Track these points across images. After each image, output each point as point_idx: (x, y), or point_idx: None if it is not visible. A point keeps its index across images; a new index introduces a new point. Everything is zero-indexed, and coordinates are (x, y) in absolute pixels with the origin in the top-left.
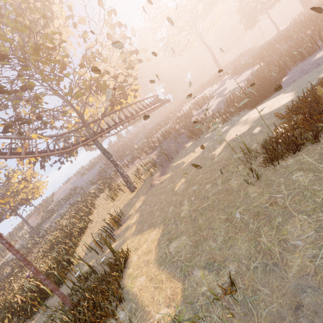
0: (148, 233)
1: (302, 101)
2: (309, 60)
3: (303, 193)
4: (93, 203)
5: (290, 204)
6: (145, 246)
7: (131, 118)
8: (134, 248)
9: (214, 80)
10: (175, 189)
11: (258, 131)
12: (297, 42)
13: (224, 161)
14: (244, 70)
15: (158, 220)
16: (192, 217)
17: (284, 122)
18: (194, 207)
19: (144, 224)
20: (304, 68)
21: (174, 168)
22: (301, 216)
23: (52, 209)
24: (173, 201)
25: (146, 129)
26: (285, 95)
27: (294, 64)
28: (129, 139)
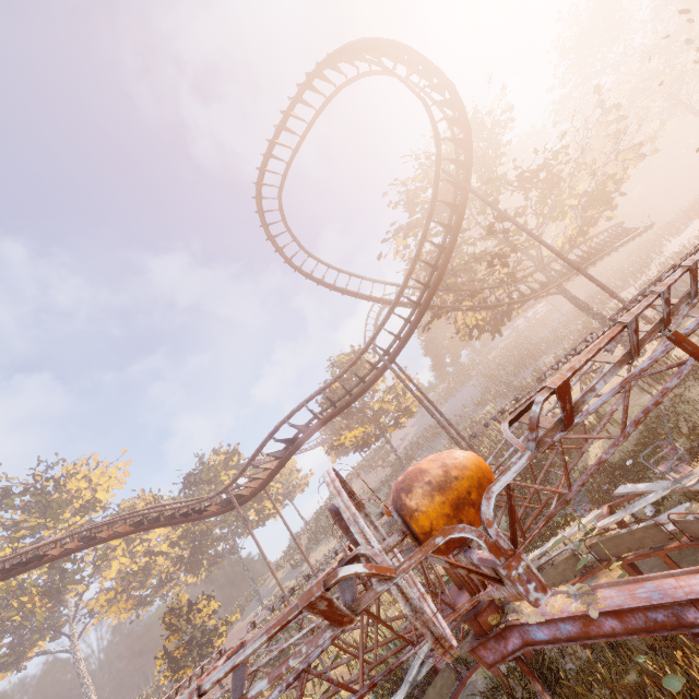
0: None
1: None
2: None
3: None
4: None
5: None
6: None
7: (606, 251)
8: None
9: None
10: None
11: None
12: None
13: None
14: None
15: None
16: None
17: None
18: None
19: None
20: None
21: None
22: None
23: (407, 453)
24: None
25: (560, 313)
26: None
27: None
28: (524, 336)
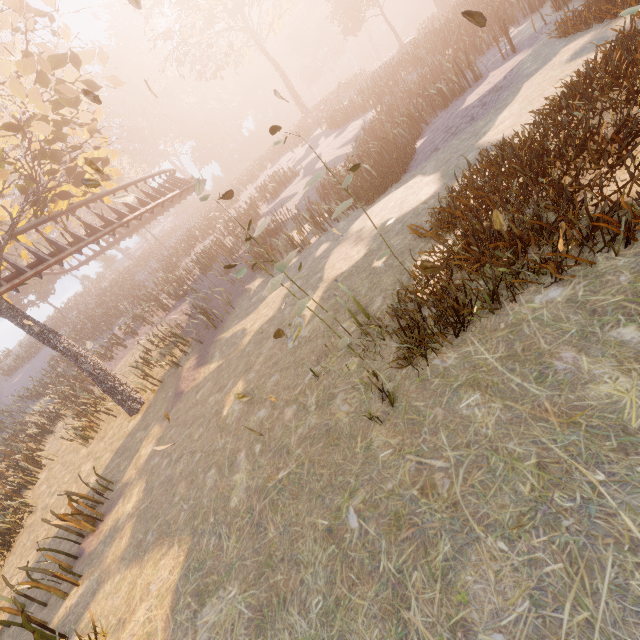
0: (154, 563)
1: (456, 199)
2: (456, 108)
3: (487, 460)
4: (36, 454)
5: (464, 494)
6: (142, 615)
7: (103, 232)
8: (116, 618)
9: (296, 137)
10: (224, 411)
11: (382, 265)
12: (432, 70)
13: (322, 339)
14: (350, 119)
15: (180, 514)
16: (253, 513)
17: (430, 253)
18: (258, 480)
19: (149, 523)
20: (449, 123)
21: (225, 346)
22: (493, 542)
23: None
24: (216, 452)
25: (163, 246)
26: (425, 179)
27: (433, 113)
28: (125, 273)
